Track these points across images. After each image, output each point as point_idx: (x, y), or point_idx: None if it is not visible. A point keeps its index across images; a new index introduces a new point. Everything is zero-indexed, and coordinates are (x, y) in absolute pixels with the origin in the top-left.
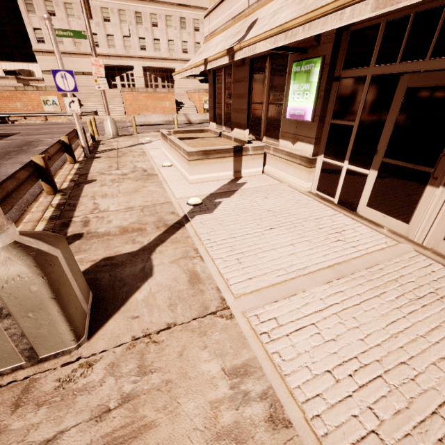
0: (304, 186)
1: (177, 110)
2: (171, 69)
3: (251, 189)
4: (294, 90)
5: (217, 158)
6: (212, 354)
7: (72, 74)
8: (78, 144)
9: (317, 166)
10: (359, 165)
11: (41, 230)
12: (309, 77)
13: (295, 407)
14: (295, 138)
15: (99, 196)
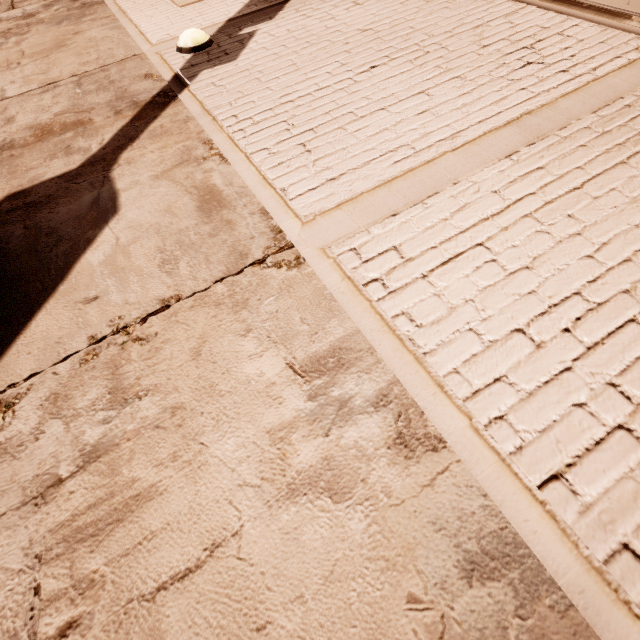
0: None
1: None
2: None
3: None
4: None
5: None
6: (264, 342)
7: None
8: None
9: None
10: None
11: None
12: None
13: (451, 411)
14: None
15: None
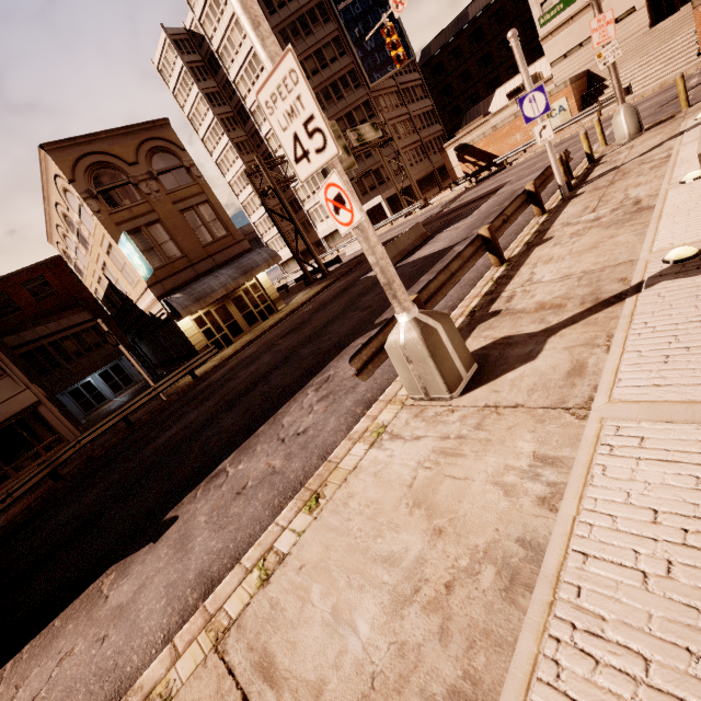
0: None
1: None
2: None
3: None
4: None
5: None
6: (534, 439)
7: (542, 89)
8: None
9: None
10: None
11: (473, 306)
12: None
13: (573, 507)
14: None
15: (541, 262)
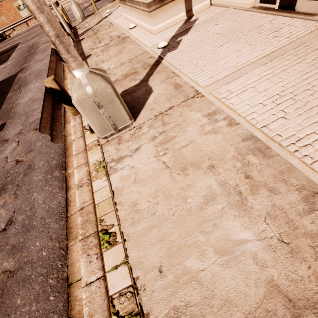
0: (248, 3)
1: None
2: None
3: (202, 22)
4: None
5: (170, 2)
6: (196, 112)
7: None
8: None
9: None
10: None
11: None
12: None
13: (241, 118)
14: None
15: (99, 63)
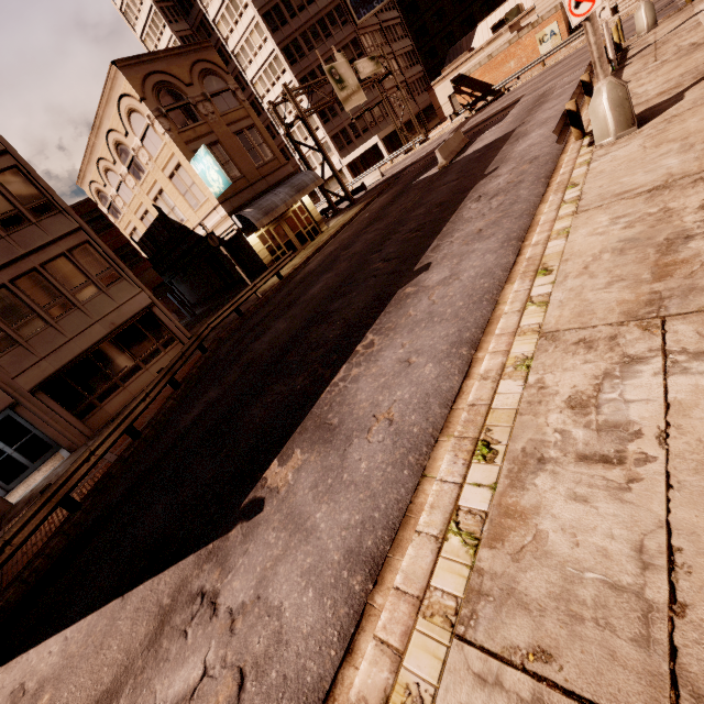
0: None
1: None
2: None
3: None
4: None
5: None
6: None
7: None
8: None
9: None
10: None
11: None
12: None
13: None
14: None
15: (635, 88)
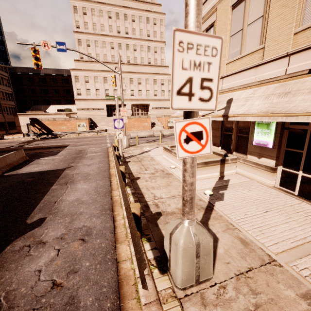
0: (270, 183)
1: (151, 127)
2: (147, 104)
3: (236, 184)
4: (258, 131)
5: (211, 166)
6: (285, 286)
7: (123, 120)
8: (107, 152)
9: (278, 172)
10: (310, 174)
11: None
12: (268, 127)
13: None
14: (260, 155)
15: (150, 188)
